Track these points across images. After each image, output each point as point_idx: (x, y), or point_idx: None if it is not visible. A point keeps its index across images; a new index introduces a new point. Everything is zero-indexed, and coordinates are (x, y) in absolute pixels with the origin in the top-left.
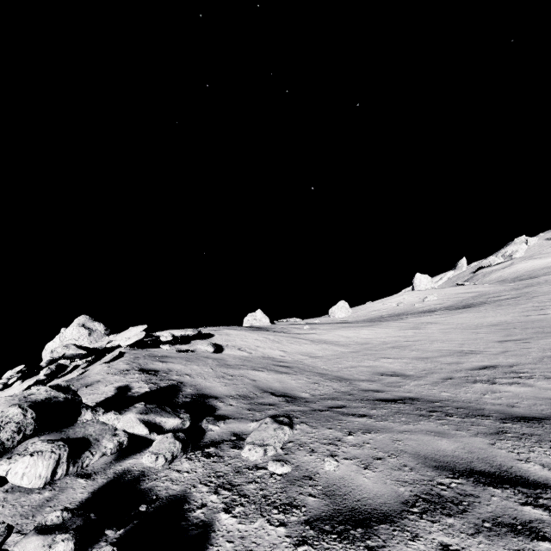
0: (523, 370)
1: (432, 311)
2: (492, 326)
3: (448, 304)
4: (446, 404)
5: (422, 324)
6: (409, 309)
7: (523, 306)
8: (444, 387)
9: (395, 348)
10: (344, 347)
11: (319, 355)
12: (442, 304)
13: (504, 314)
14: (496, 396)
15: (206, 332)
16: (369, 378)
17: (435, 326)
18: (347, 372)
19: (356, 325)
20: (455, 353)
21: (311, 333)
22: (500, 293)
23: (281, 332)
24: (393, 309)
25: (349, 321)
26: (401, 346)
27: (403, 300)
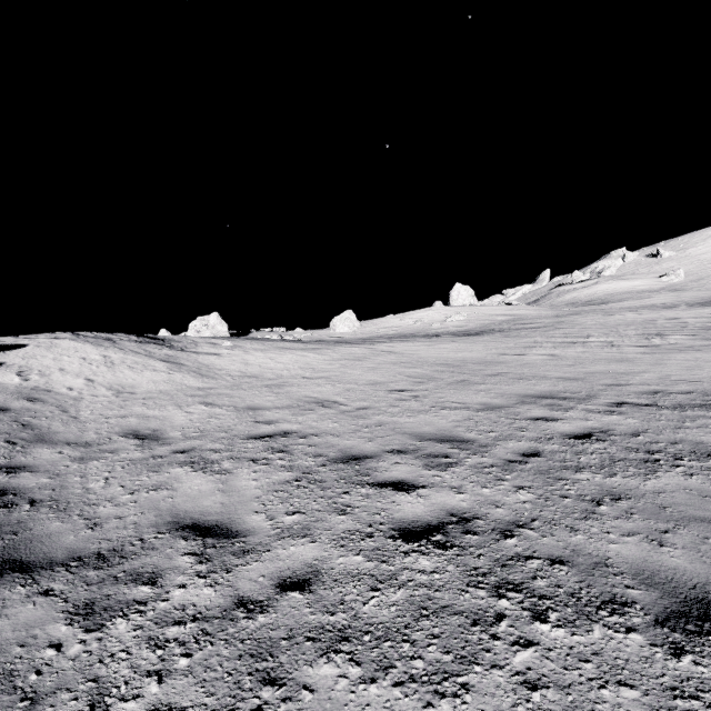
0: (297, 447)
1: (437, 335)
2: (437, 366)
3: (468, 328)
4: (6, 513)
5: (378, 353)
6: (422, 330)
7: (525, 339)
8: (130, 470)
9: (267, 387)
10: (207, 380)
11: (137, 391)
12: (462, 327)
13: (486, 349)
14: (136, 498)
15: (35, 340)
16: (96, 439)
17: (384, 358)
18: (94, 425)
19: (304, 346)
20: (310, 404)
21: (214, 354)
22: (536, 319)
23: (177, 349)
24: (406, 328)
25: (340, 339)
26: (280, 385)
27: (427, 316)
